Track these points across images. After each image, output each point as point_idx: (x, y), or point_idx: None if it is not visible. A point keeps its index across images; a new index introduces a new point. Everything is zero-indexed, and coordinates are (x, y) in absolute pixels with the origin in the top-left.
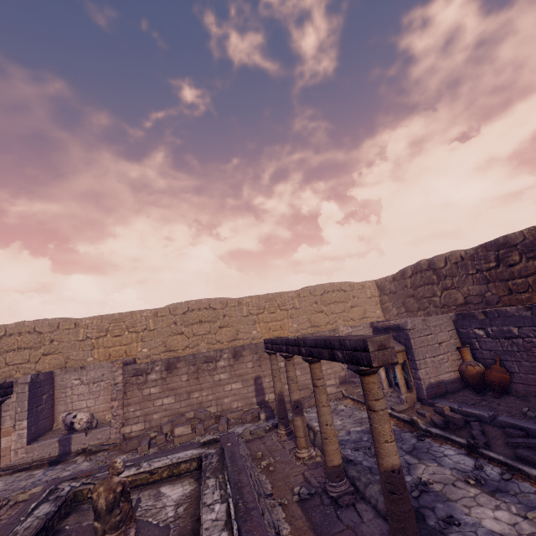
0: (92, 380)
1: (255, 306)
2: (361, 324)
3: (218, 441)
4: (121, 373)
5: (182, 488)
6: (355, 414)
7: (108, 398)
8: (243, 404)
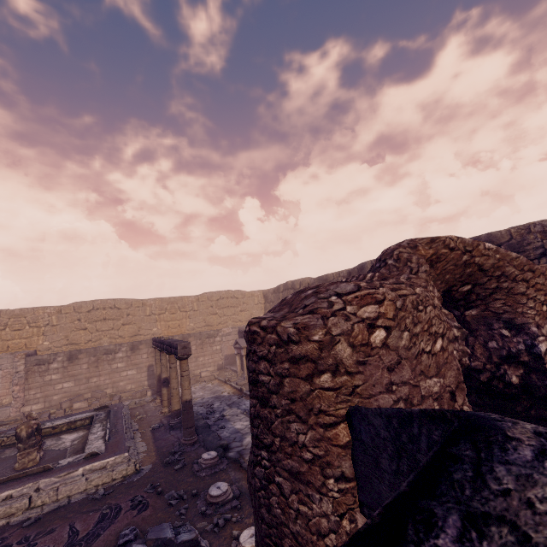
0: None
1: (158, 308)
2: (240, 326)
3: (107, 407)
4: (24, 363)
5: (78, 434)
6: (215, 388)
7: (6, 385)
8: (136, 386)
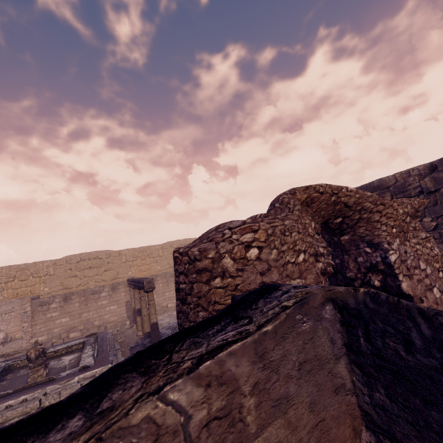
0: (4, 312)
1: (131, 256)
2: None
3: (96, 334)
4: (30, 305)
5: (74, 355)
6: None
7: (18, 323)
8: (117, 318)
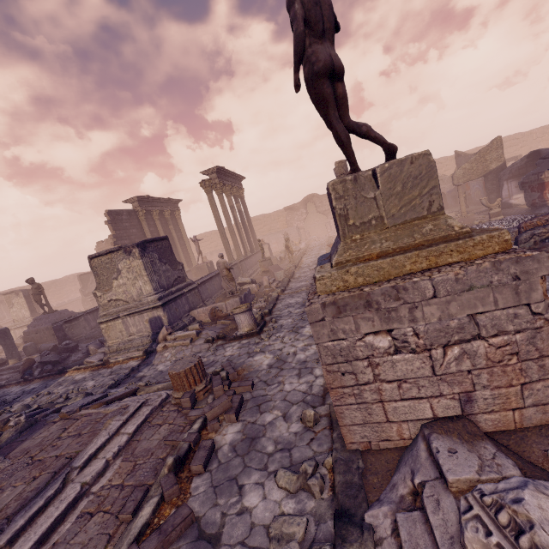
0: None
1: (541, 133)
2: None
3: None
4: None
5: None
6: None
7: None
8: None
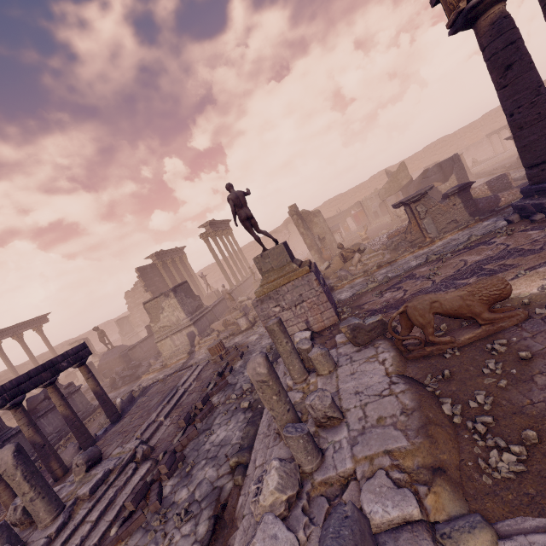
0: (416, 177)
1: (463, 133)
2: None
3: (481, 161)
4: None
5: None
6: None
7: None
8: None
